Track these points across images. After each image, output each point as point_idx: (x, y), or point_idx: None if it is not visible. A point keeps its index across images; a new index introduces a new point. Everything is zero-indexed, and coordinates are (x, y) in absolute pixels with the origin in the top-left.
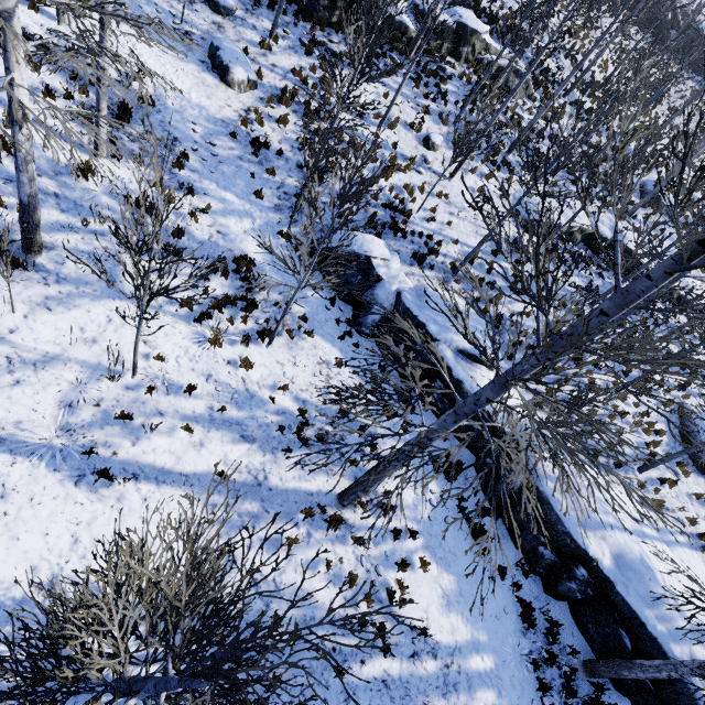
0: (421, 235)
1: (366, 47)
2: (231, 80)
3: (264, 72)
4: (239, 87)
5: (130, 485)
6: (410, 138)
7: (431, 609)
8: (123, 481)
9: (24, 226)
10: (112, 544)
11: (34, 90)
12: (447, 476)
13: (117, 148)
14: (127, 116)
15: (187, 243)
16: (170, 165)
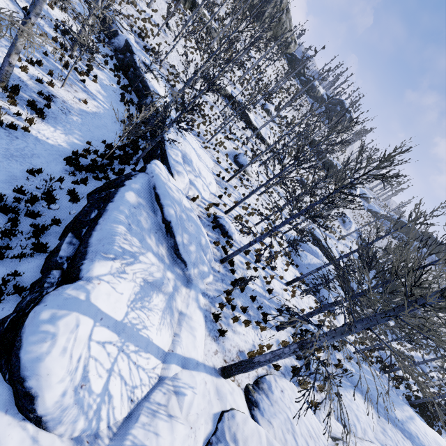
0: (151, 45)
1: None
2: None
3: None
4: None
5: None
6: (160, 20)
7: (91, 86)
8: None
9: None
10: None
11: None
12: (122, 88)
13: None
14: None
15: None
16: None
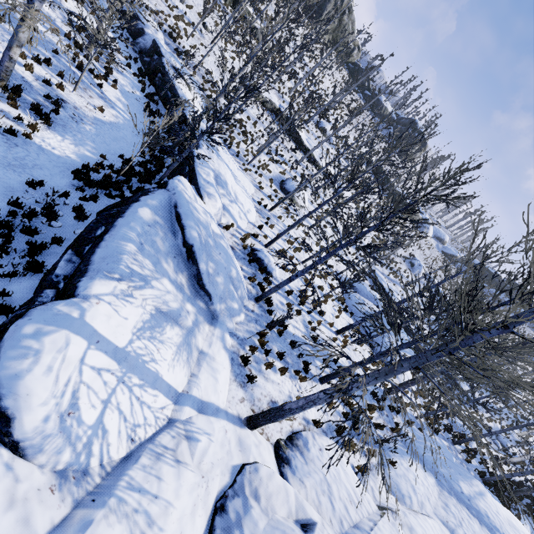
0: (184, 47)
1: None
2: None
3: None
4: None
5: None
6: (196, 18)
7: (109, 93)
8: None
9: None
10: None
11: None
12: (147, 96)
13: None
14: None
15: None
16: None
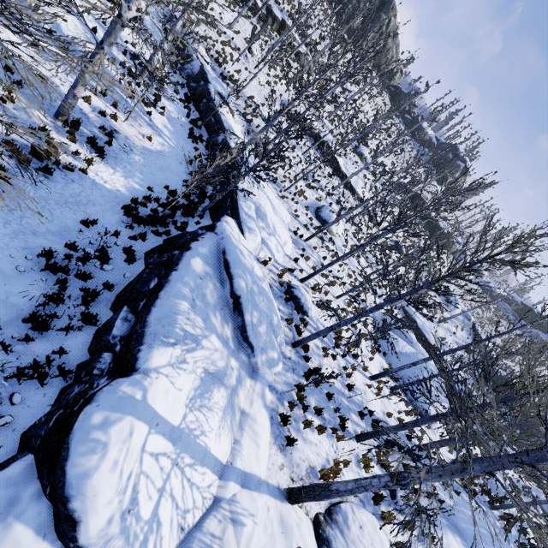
0: (229, 72)
1: None
2: None
3: None
4: None
5: None
6: (242, 43)
7: (157, 120)
8: None
9: None
10: None
11: None
12: (191, 122)
13: None
14: None
15: None
16: None
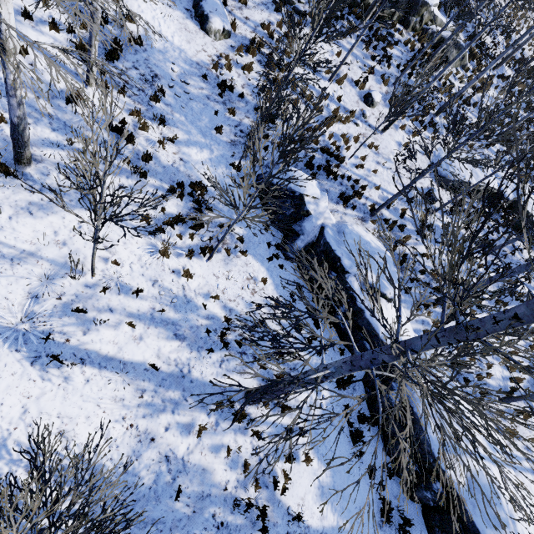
0: (349, 178)
1: (326, 10)
2: (209, 29)
3: (238, 23)
4: (215, 35)
5: (77, 367)
6: (353, 93)
7: (307, 497)
8: (71, 365)
9: (15, 142)
10: (55, 416)
11: (42, 23)
12: (339, 385)
13: (105, 79)
14: (117, 52)
15: (153, 167)
16: (148, 98)
